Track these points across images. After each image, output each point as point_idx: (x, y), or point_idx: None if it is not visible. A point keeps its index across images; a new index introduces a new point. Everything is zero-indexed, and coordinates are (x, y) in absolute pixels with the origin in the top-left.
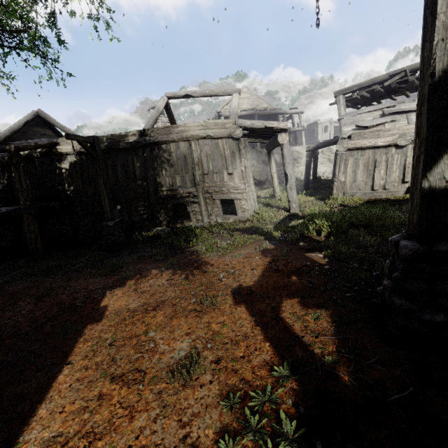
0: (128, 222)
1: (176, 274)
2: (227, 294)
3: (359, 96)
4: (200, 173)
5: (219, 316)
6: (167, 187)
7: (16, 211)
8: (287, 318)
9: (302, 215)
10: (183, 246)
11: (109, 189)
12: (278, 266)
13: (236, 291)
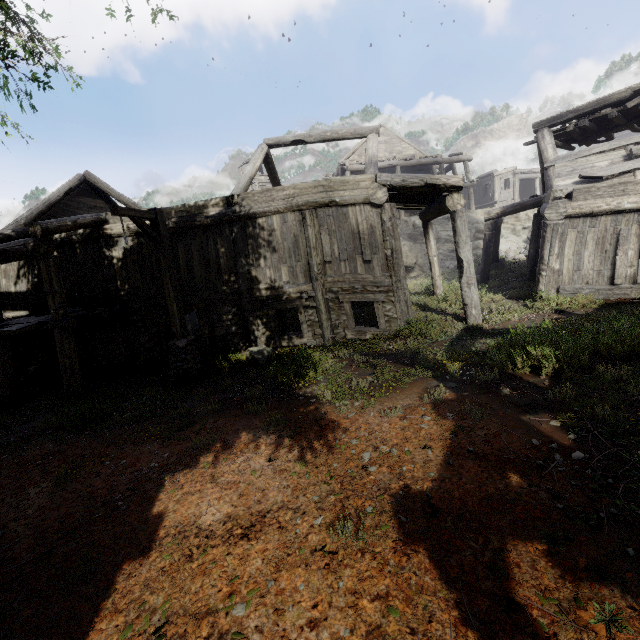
0: (208, 337)
1: (283, 448)
2: (384, 509)
3: (577, 128)
4: (319, 261)
5: (375, 577)
6: (268, 284)
7: (44, 324)
8: (533, 607)
9: (489, 328)
10: (293, 384)
11: (181, 287)
12: (473, 444)
13: (400, 504)
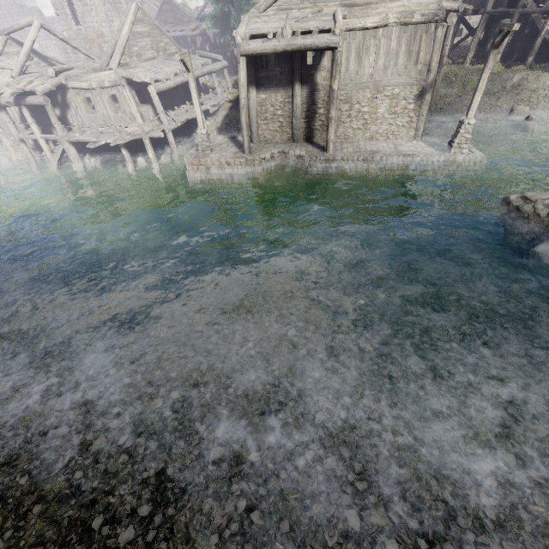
0: None
1: None
2: None
3: None
4: None
5: None
6: None
7: None
8: None
9: None
10: None
11: None
12: None
13: None
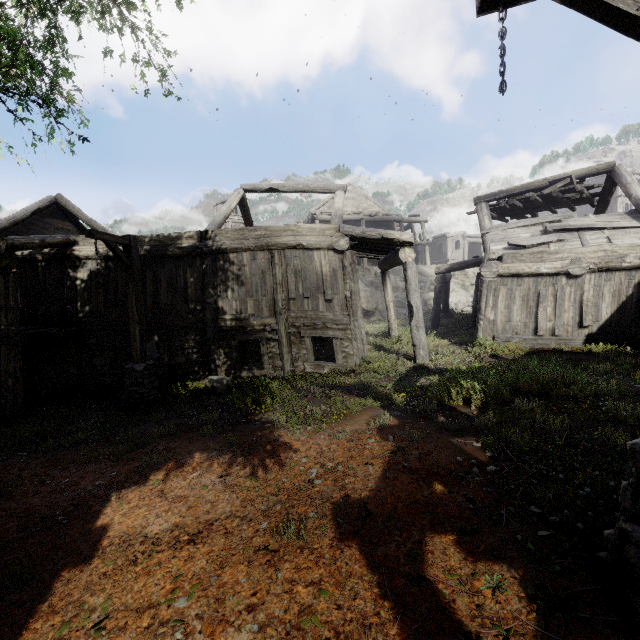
0: (167, 364)
1: (235, 465)
2: (325, 514)
3: (508, 205)
4: (284, 297)
5: (311, 568)
6: (233, 315)
7: None
8: (439, 582)
9: (434, 367)
10: (250, 411)
11: (144, 313)
12: (408, 460)
13: (340, 510)
